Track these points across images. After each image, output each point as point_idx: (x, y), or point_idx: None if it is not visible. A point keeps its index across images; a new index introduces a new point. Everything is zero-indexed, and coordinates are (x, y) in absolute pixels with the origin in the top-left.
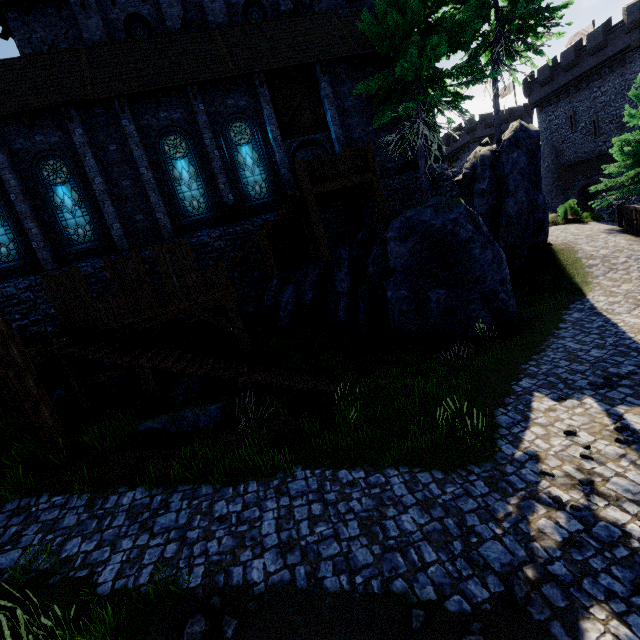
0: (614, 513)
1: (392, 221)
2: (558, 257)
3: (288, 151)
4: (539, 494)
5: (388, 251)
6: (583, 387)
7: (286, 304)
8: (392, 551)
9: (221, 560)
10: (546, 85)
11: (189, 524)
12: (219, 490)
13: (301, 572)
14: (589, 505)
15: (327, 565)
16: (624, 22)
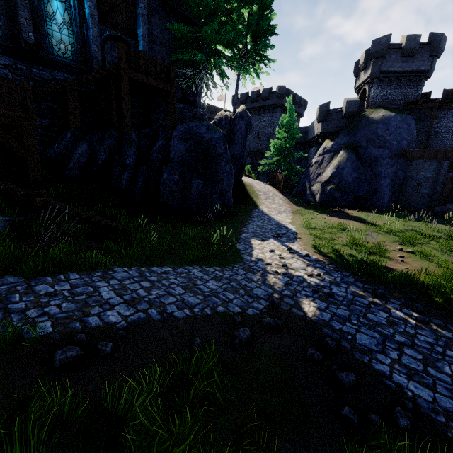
0: (298, 273)
1: (179, 125)
2: (246, 188)
3: (101, 34)
4: (268, 271)
5: (171, 145)
6: (270, 237)
7: (80, 156)
8: (210, 297)
9: (69, 315)
10: (242, 104)
11: (6, 300)
12: (33, 279)
13: (154, 312)
14: (289, 272)
15: (172, 306)
16: (276, 92)
